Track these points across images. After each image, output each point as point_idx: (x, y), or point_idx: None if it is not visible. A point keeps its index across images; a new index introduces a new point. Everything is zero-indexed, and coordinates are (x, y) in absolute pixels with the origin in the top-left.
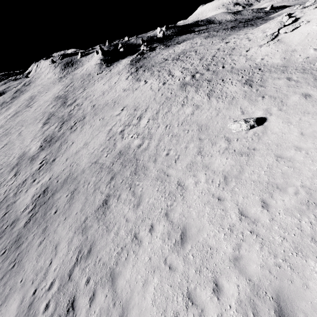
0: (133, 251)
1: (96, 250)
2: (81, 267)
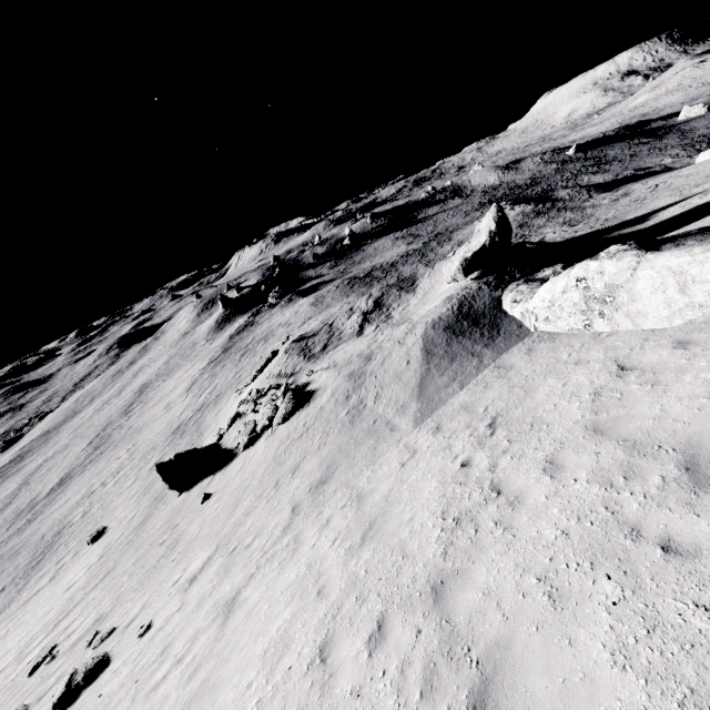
0: None
1: None
2: None
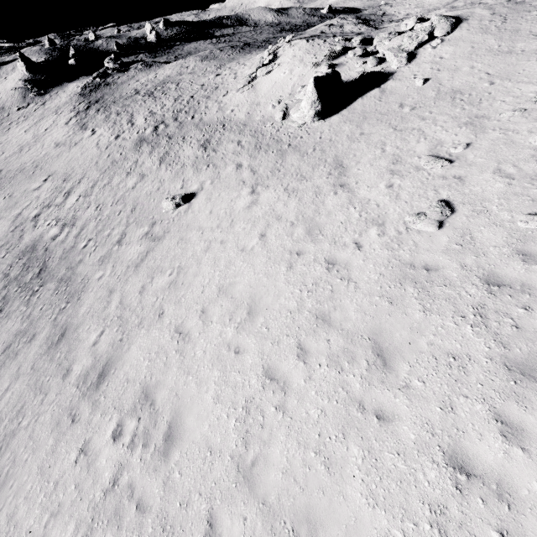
0: (5, 366)
1: None
2: None
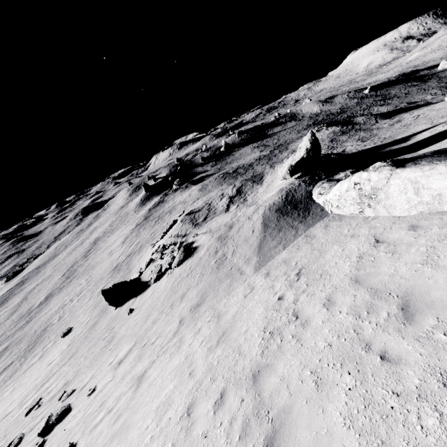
0: None
1: None
2: None
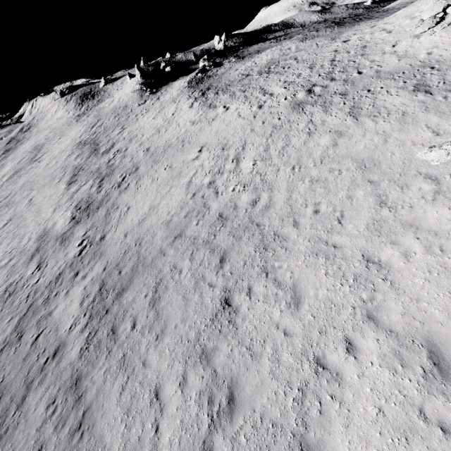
0: (331, 394)
1: (246, 396)
2: (227, 433)
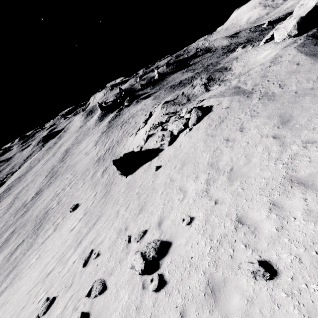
0: (3, 273)
1: None
2: None
